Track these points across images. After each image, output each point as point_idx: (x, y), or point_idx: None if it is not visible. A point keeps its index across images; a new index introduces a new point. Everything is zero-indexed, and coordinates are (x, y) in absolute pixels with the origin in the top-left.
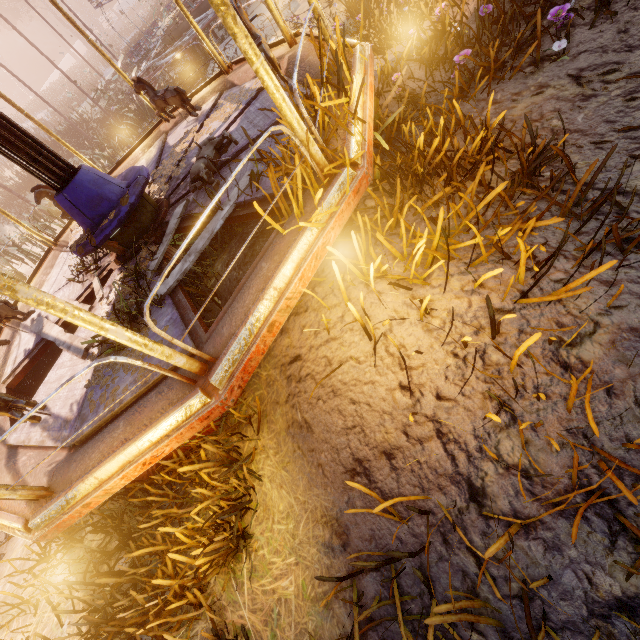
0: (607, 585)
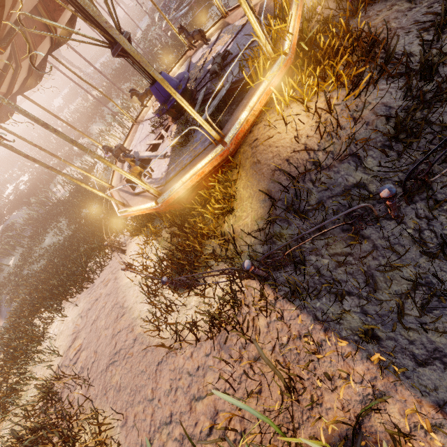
0: (352, 181)
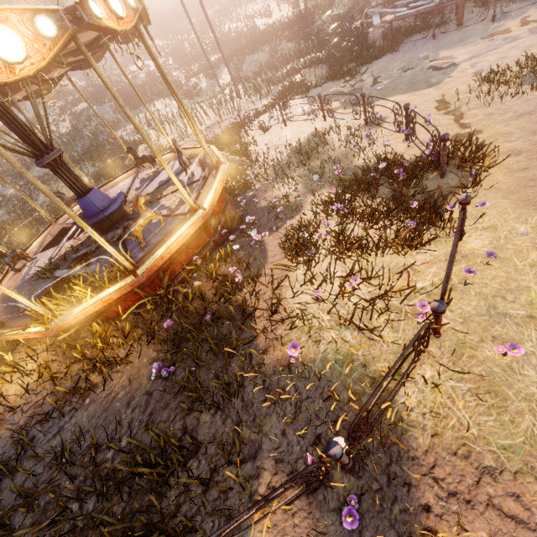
0: None
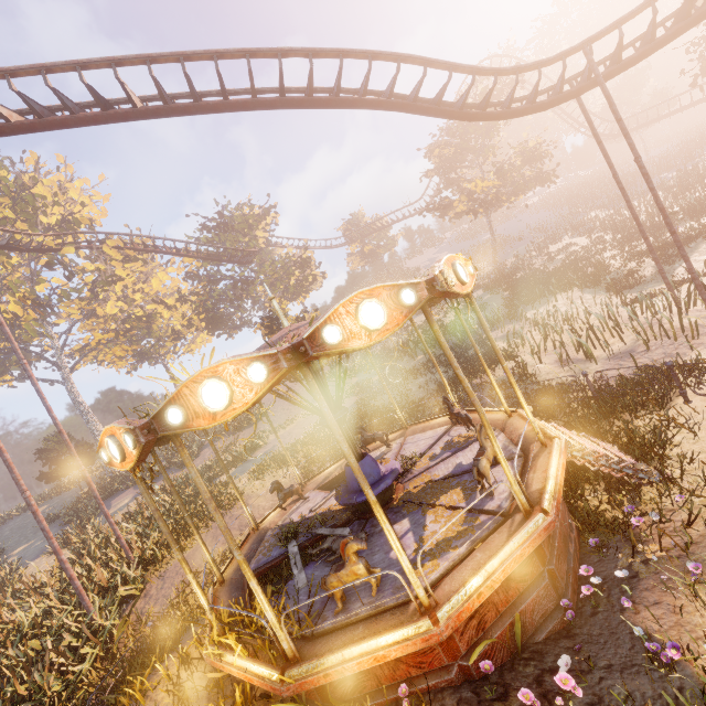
0: None
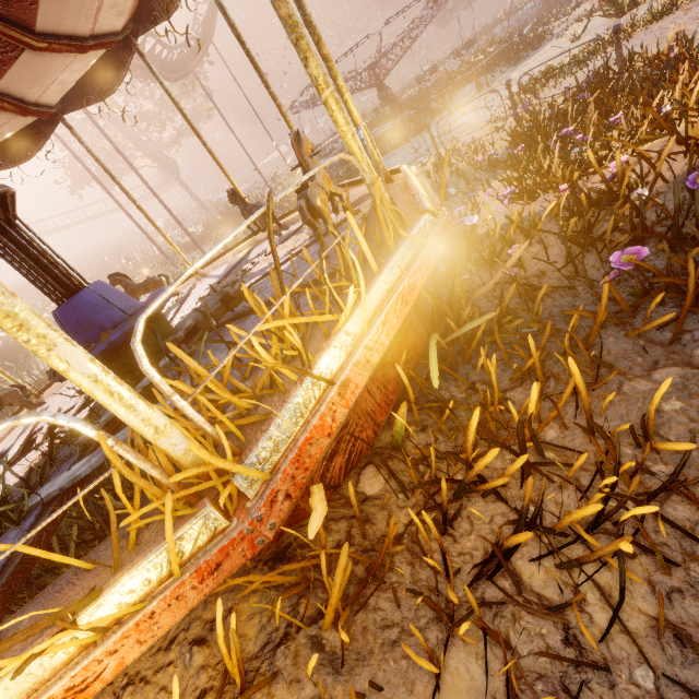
0: None
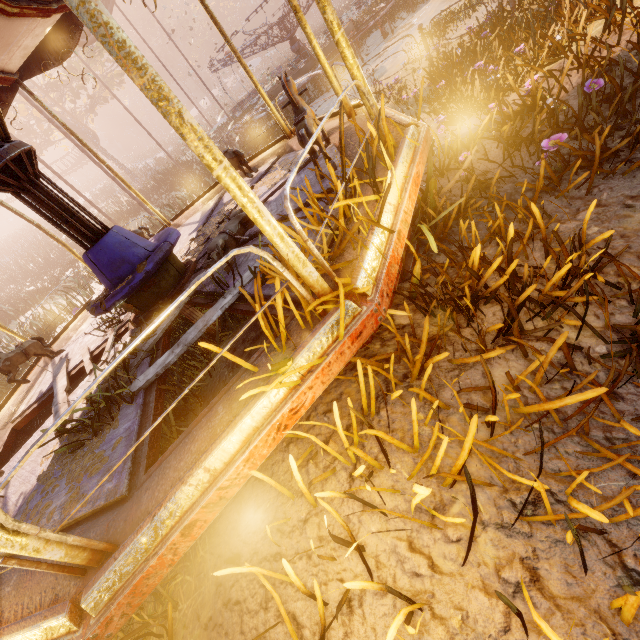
0: None
